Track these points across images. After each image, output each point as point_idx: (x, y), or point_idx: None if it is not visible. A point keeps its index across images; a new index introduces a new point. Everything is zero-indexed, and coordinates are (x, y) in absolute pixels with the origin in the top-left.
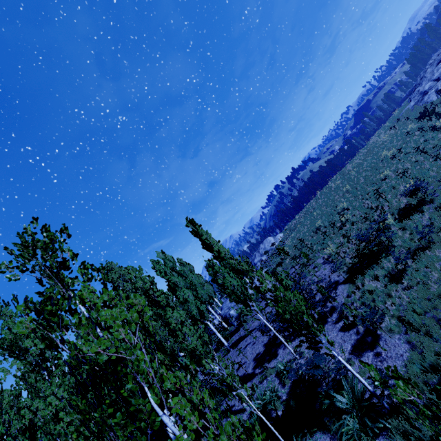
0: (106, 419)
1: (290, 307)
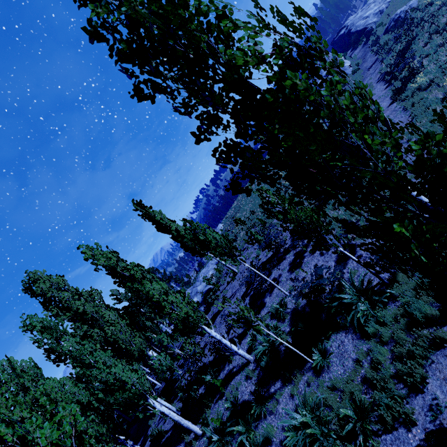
0: (337, 98)
1: (300, 213)
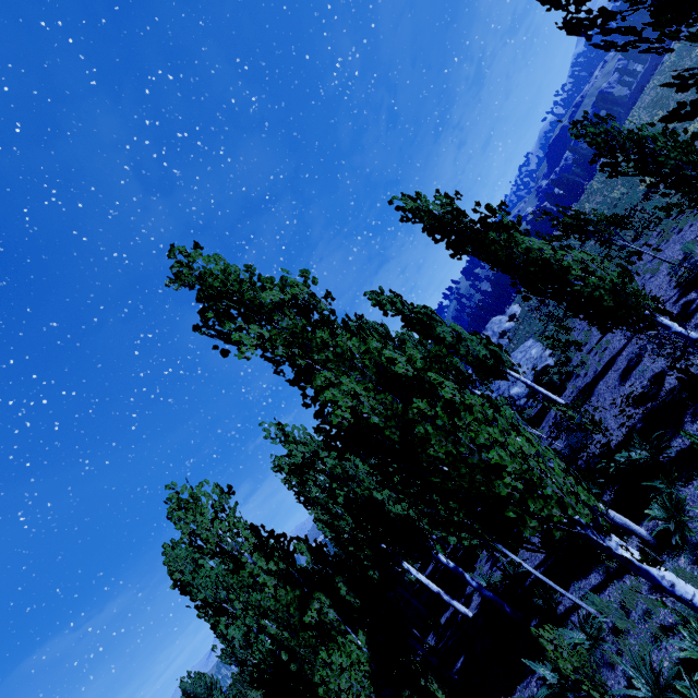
0: None
1: None
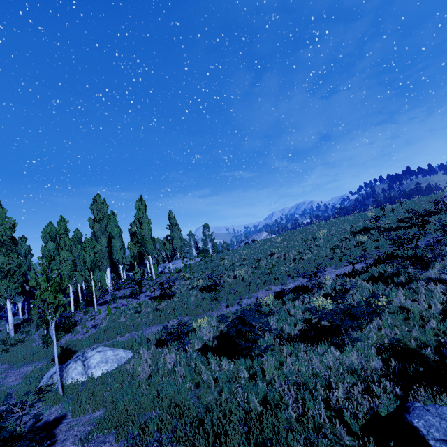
0: None
1: None
